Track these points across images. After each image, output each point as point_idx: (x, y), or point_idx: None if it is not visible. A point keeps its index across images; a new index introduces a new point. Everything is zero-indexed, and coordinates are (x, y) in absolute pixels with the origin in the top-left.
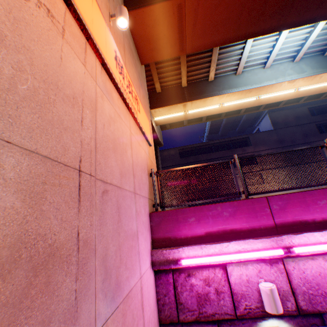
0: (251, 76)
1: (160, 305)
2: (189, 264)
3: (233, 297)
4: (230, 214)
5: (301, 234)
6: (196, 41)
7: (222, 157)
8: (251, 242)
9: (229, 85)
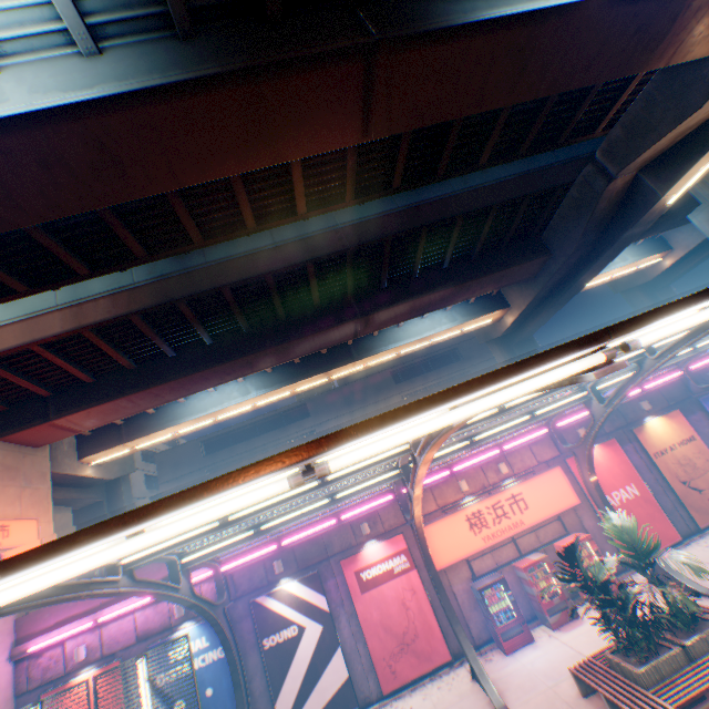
0: (198, 402)
1: (18, 683)
2: (38, 648)
3: (68, 660)
4: (75, 603)
5: (110, 606)
6: (90, 425)
7: (270, 442)
8: (80, 621)
9: (175, 415)
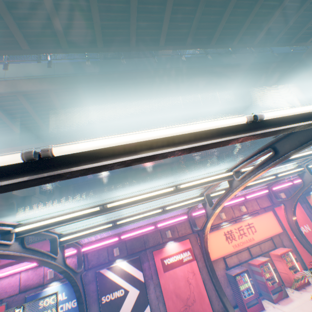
0: None
1: None
2: None
3: None
4: None
5: (5, 268)
6: None
7: (107, 191)
8: None
9: None
